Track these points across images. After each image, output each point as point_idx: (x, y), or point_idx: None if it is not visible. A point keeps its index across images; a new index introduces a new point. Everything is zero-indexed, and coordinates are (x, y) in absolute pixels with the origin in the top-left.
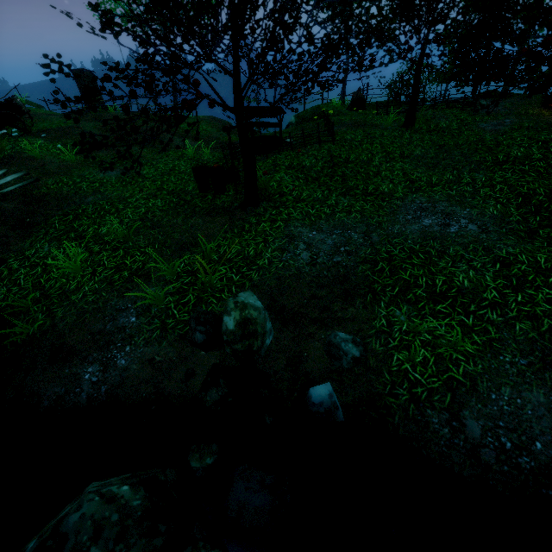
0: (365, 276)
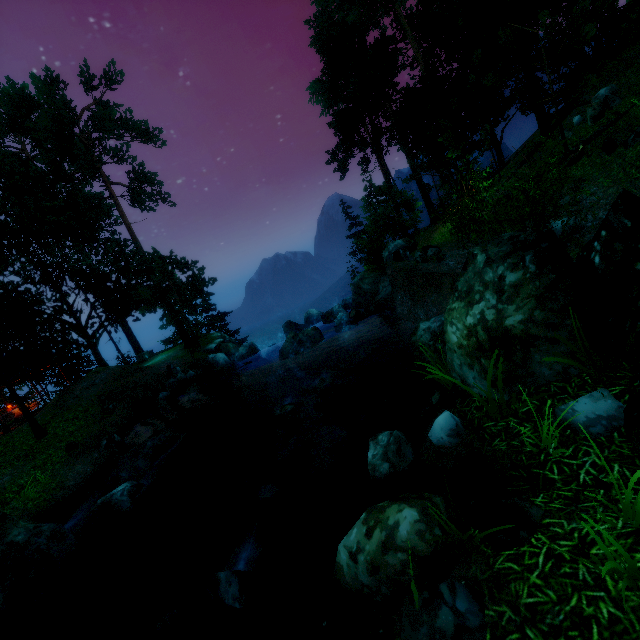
0: None
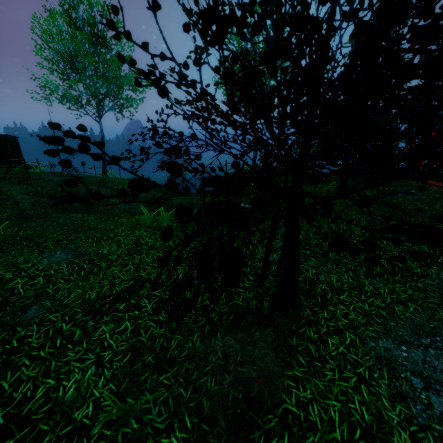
0: None
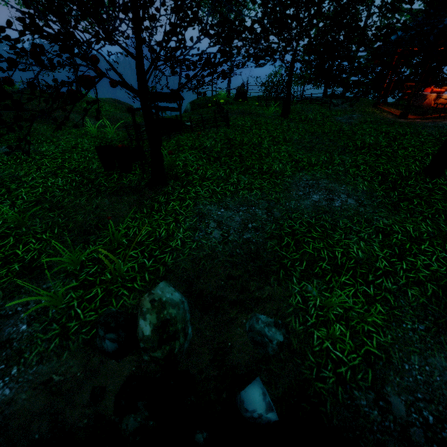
0: (274, 252)
